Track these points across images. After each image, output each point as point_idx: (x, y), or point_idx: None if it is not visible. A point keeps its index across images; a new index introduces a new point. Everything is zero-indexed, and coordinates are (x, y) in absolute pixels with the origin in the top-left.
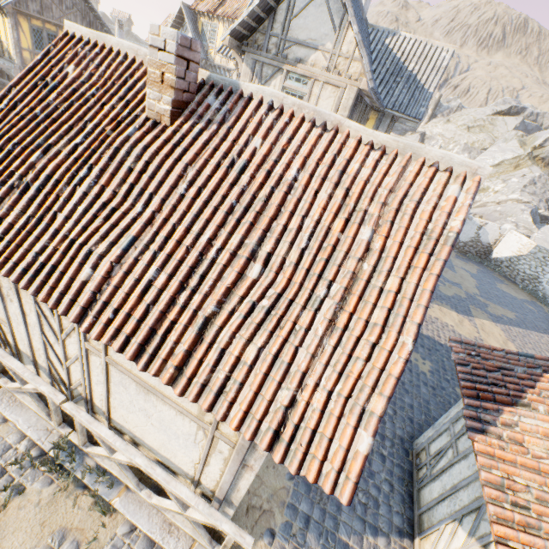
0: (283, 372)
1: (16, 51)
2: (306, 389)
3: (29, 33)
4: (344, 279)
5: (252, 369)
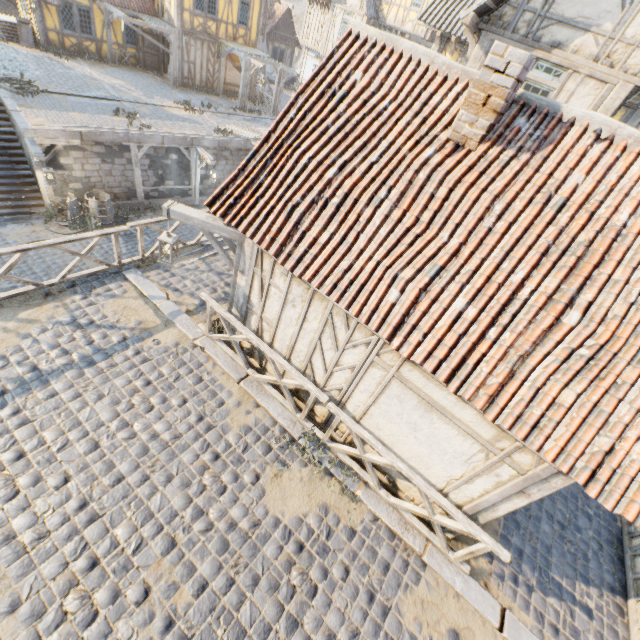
0: (603, 421)
1: (178, 13)
2: (626, 441)
3: None
4: None
5: (568, 412)
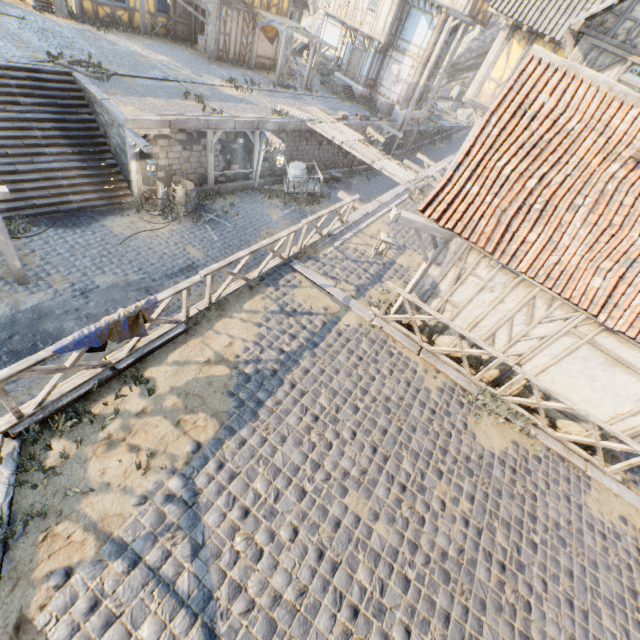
0: None
1: None
2: None
3: None
4: None
5: None
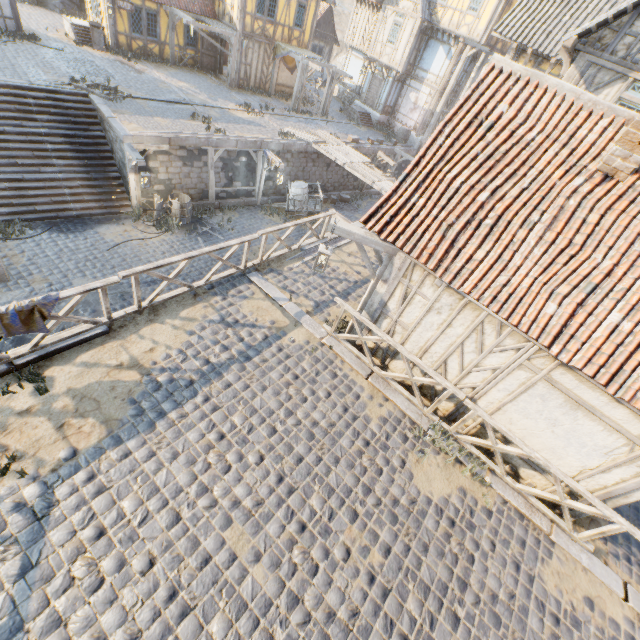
0: None
1: (240, 16)
2: None
3: None
4: None
5: None
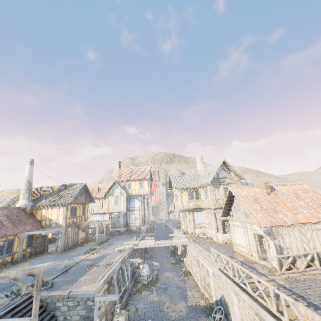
0: None
1: (65, 220)
2: None
3: (70, 210)
4: (316, 199)
5: None
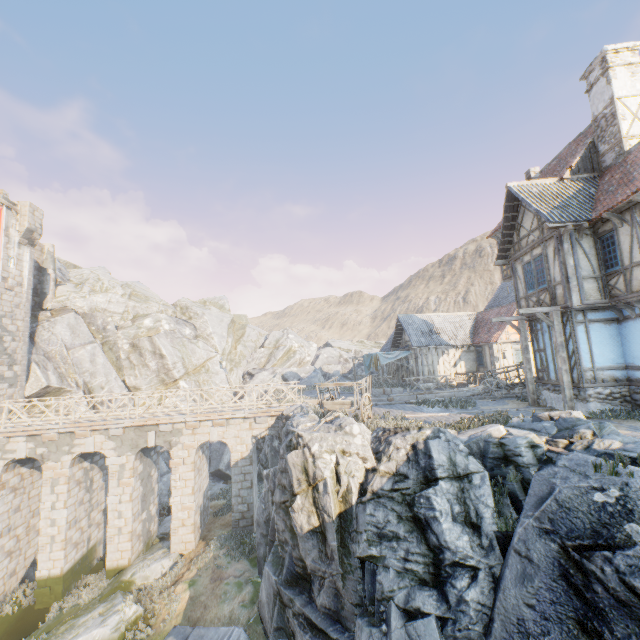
0: None
1: None
2: None
3: None
4: None
5: None
